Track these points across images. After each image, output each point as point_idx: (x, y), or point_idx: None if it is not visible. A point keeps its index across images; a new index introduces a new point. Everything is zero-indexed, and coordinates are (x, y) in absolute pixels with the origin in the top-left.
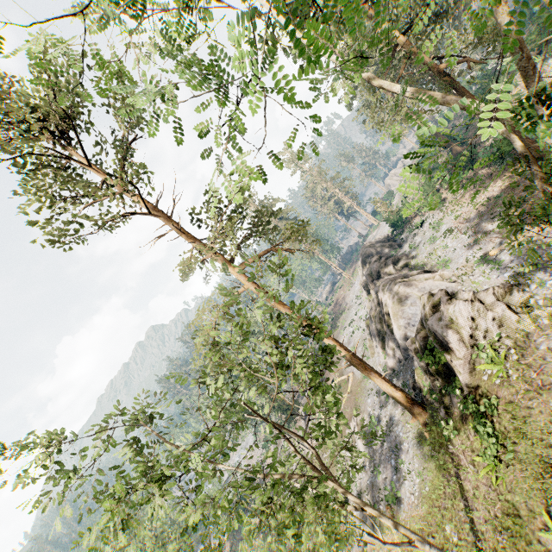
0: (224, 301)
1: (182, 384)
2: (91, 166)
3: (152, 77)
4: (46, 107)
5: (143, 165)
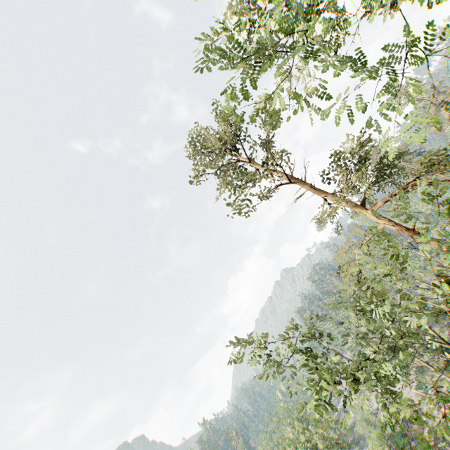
0: (362, 240)
1: (340, 308)
2: (249, 162)
3: (315, 88)
4: (223, 136)
5: (283, 149)
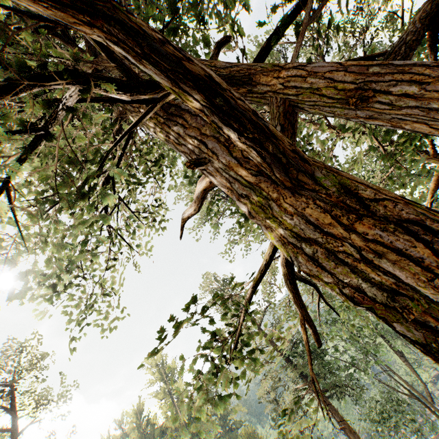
0: None
1: None
2: None
3: None
4: None
5: None
